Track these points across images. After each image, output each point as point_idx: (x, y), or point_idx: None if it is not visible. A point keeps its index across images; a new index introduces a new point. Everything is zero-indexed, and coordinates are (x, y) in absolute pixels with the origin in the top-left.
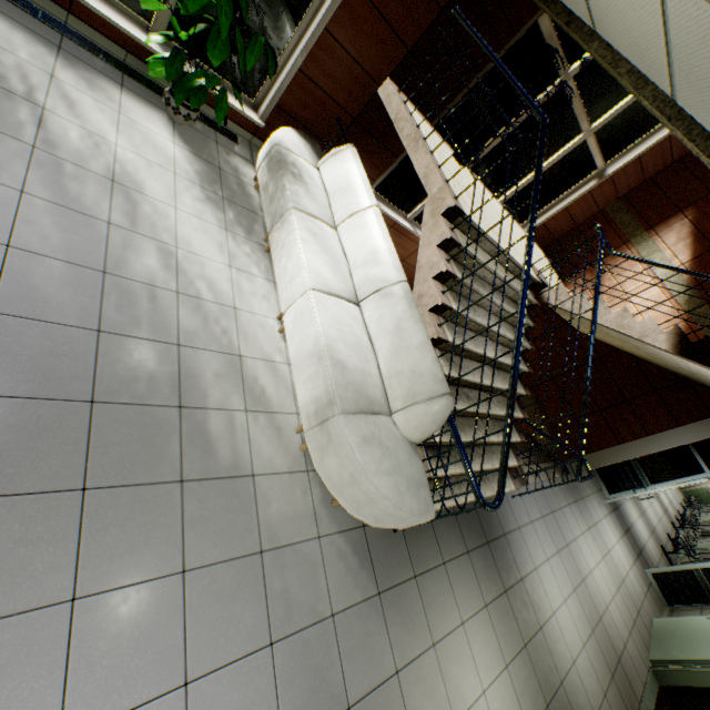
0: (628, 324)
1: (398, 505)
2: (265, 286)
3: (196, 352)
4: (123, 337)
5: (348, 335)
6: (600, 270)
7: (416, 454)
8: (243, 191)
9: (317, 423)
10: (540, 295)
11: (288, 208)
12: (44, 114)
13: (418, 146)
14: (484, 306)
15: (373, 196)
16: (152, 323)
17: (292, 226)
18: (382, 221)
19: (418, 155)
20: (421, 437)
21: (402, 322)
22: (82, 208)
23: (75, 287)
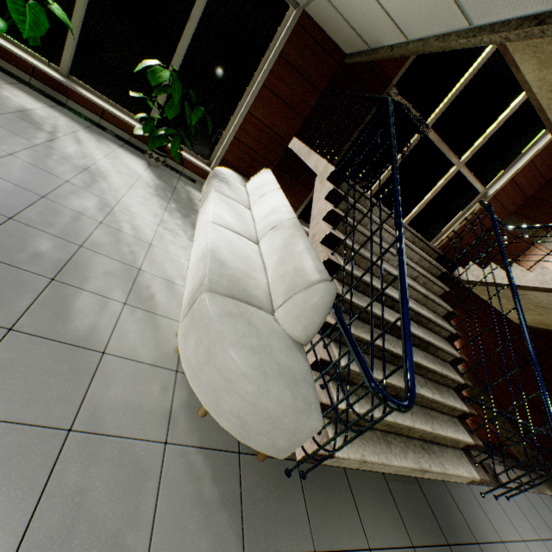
0: (551, 278)
1: (262, 389)
2: (187, 242)
3: (96, 254)
4: (30, 227)
5: (238, 250)
6: (497, 230)
7: (300, 352)
8: (190, 200)
9: (188, 310)
10: (454, 275)
11: (211, 191)
12: (57, 139)
13: (311, 155)
14: (386, 260)
15: (277, 185)
16: (65, 229)
17: (209, 198)
18: (281, 193)
19: (311, 159)
20: (305, 333)
21: (288, 240)
22: (51, 171)
23: (11, 196)
